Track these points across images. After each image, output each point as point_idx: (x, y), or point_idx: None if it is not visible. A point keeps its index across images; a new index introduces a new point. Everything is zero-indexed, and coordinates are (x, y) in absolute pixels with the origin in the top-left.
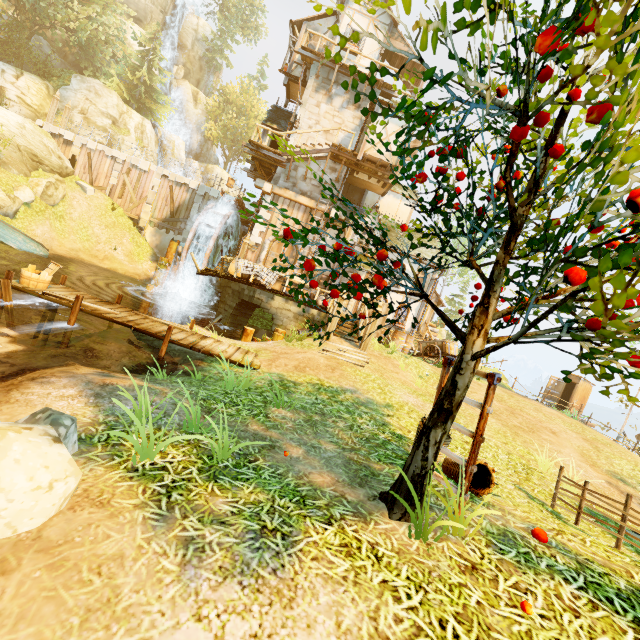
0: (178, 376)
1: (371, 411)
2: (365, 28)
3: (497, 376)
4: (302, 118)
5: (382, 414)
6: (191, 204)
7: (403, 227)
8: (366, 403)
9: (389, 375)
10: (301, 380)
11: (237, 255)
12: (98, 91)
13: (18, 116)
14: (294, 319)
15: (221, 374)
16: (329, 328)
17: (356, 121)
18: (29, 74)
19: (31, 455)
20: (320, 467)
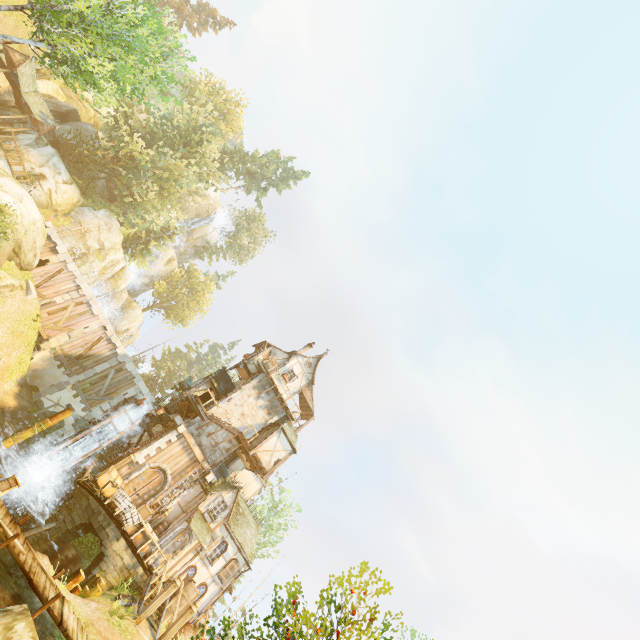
0: None
1: None
2: (298, 373)
3: None
4: (235, 397)
5: None
6: (104, 360)
7: None
8: None
9: None
10: None
11: (114, 460)
12: (112, 228)
13: (40, 214)
14: (119, 569)
15: None
16: (148, 610)
17: (263, 420)
18: (76, 187)
19: None
20: None
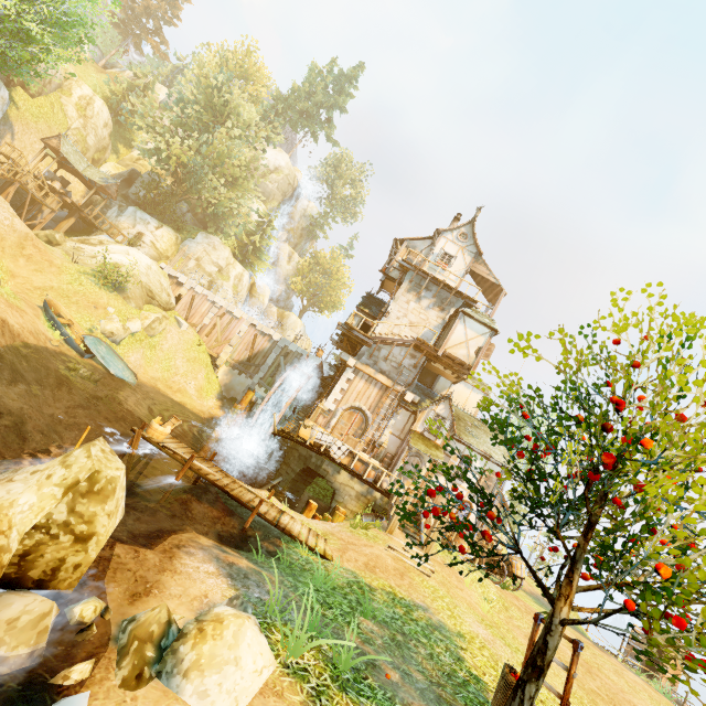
0: (267, 557)
1: (445, 639)
2: (455, 252)
3: (580, 644)
4: (392, 310)
5: (456, 645)
6: (269, 353)
7: (497, 474)
8: (439, 627)
9: (454, 592)
10: (375, 584)
11: (308, 416)
12: (216, 246)
13: (149, 259)
14: (356, 498)
15: (301, 561)
16: (394, 520)
17: (439, 320)
18: (167, 227)
19: (255, 641)
20: (418, 698)
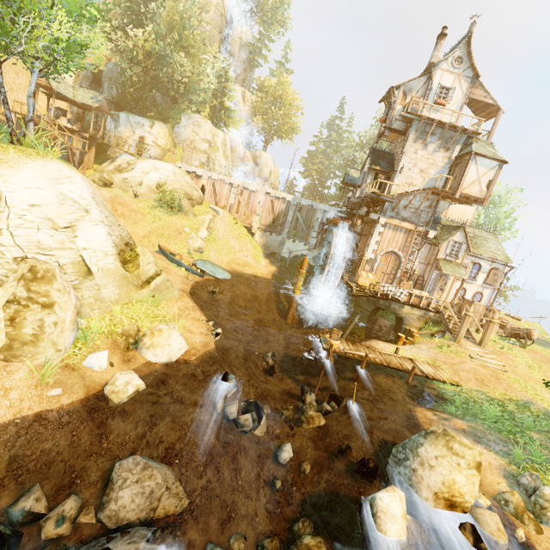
0: (443, 403)
1: None
2: (451, 83)
3: None
4: (404, 164)
5: None
6: (287, 212)
7: None
8: (548, 413)
9: (519, 373)
10: (498, 396)
11: (355, 266)
12: (199, 123)
13: (170, 165)
14: (417, 319)
15: (455, 396)
16: (460, 335)
17: (445, 160)
18: (157, 122)
19: None
20: None
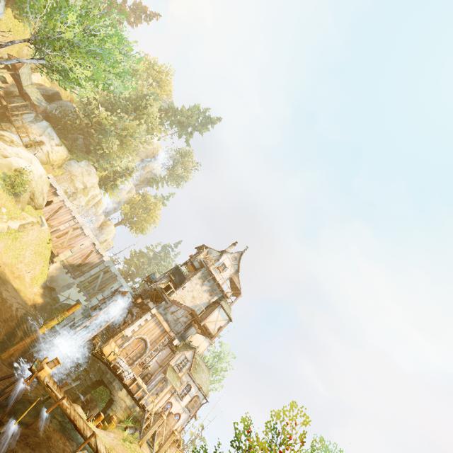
0: None
1: None
2: (228, 265)
3: None
4: (187, 285)
5: None
6: (96, 266)
7: None
8: None
9: None
10: None
11: (111, 335)
12: (91, 173)
13: (44, 170)
14: (124, 409)
15: None
16: (146, 436)
17: (207, 300)
18: (64, 147)
19: None
20: None
